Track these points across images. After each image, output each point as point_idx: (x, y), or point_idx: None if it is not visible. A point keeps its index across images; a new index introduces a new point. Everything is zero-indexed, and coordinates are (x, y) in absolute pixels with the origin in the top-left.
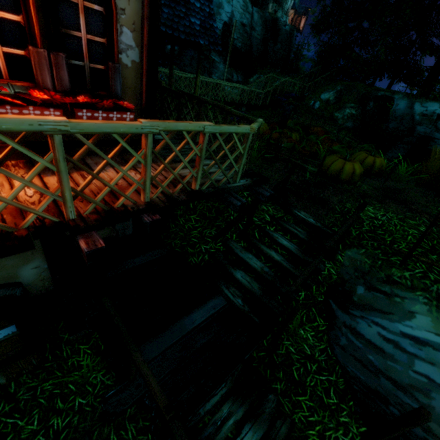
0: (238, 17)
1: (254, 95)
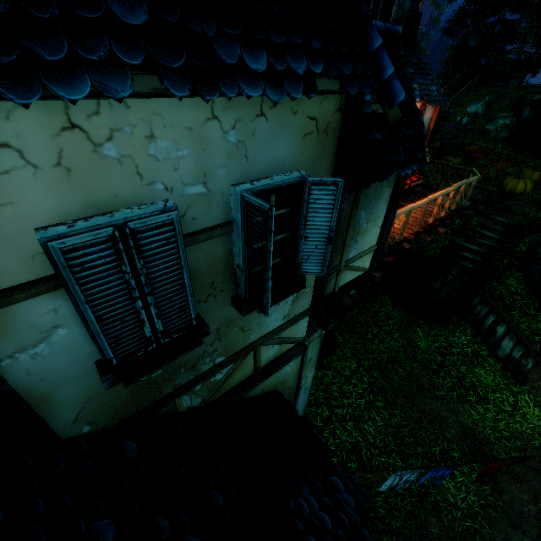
0: None
1: None
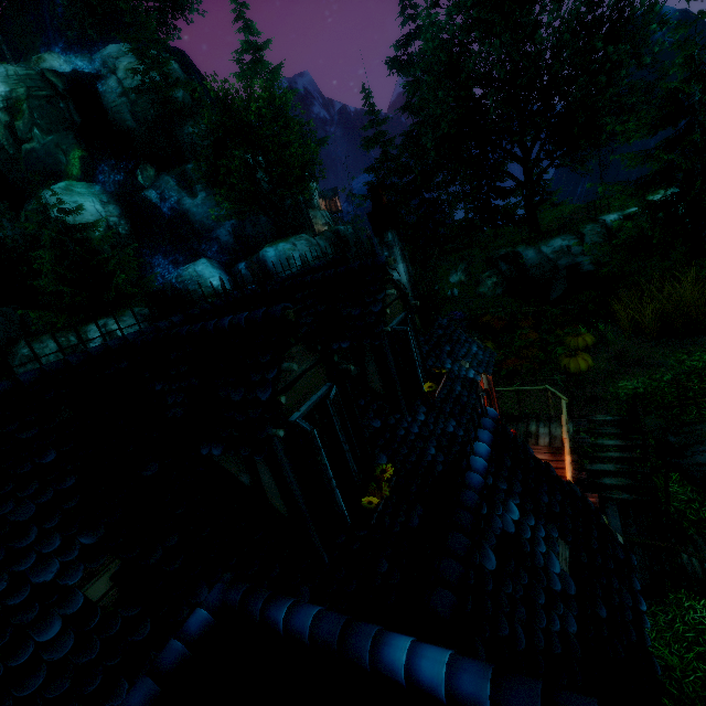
0: (309, 255)
1: None
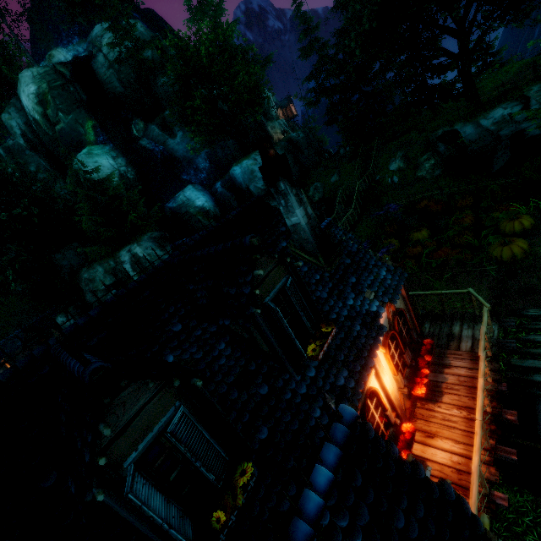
0: None
1: (349, 217)
